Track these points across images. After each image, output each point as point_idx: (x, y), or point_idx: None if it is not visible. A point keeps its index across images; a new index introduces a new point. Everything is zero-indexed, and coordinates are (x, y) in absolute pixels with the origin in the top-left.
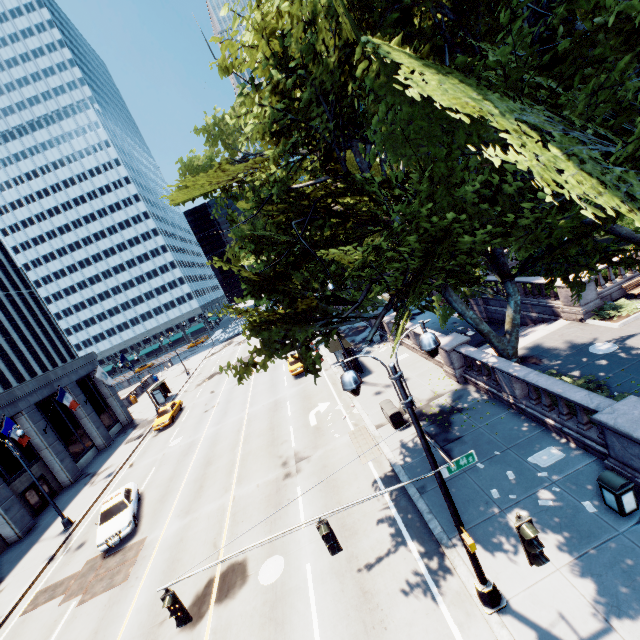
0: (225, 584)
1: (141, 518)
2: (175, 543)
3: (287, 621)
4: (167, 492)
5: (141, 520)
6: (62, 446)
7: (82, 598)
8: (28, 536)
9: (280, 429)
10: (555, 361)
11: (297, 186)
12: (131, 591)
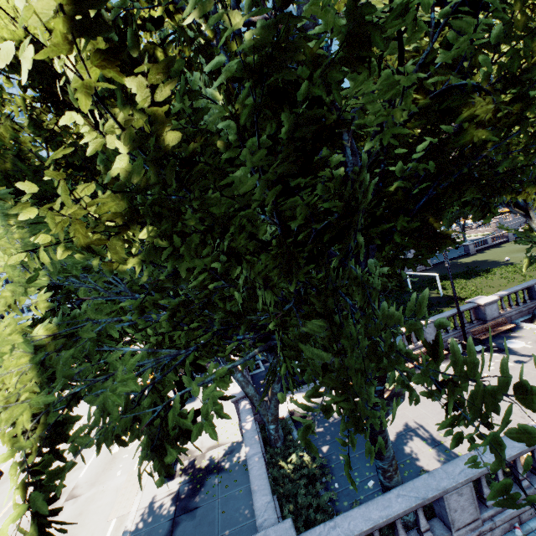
0: None
1: None
2: None
3: None
4: None
5: None
6: None
7: None
8: None
9: (88, 450)
10: (320, 428)
11: None
12: None
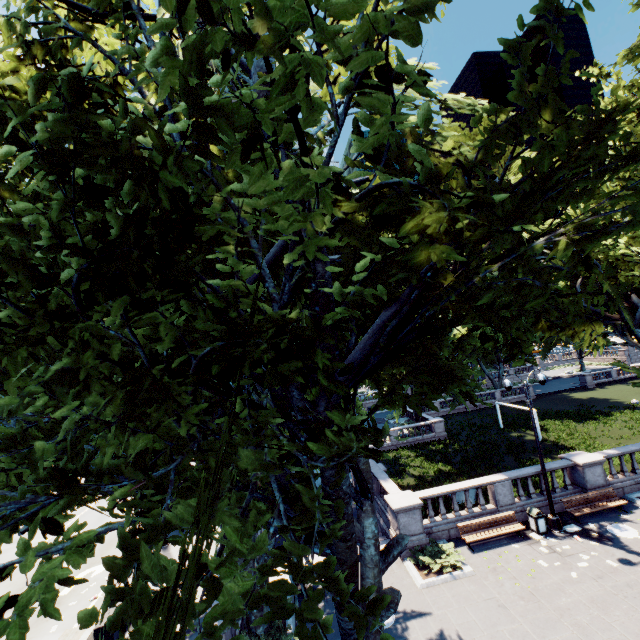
0: None
1: None
2: None
3: None
4: None
5: None
6: None
7: None
8: None
9: None
10: (326, 614)
11: None
12: None
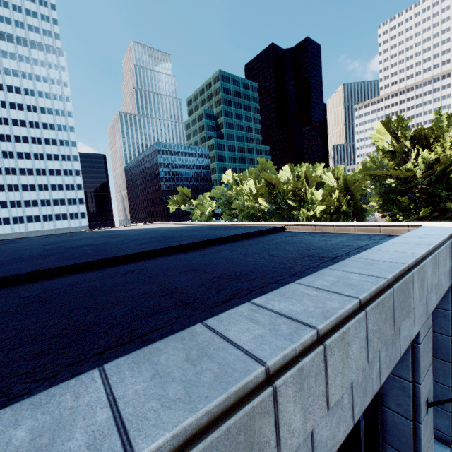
0: None
1: None
2: None
3: None
4: None
5: None
6: None
7: None
8: None
9: None
10: None
11: (421, 186)
12: None
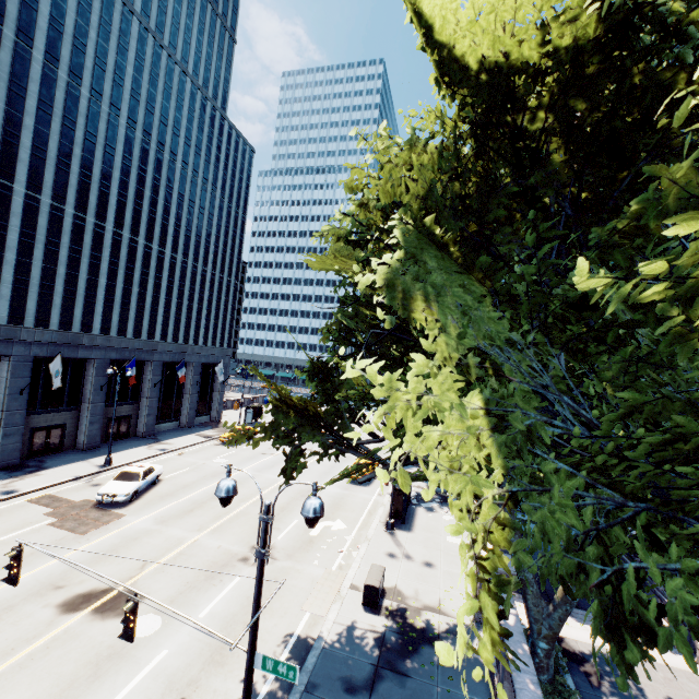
0: (113, 602)
1: (140, 498)
2: (131, 537)
3: (102, 679)
4: (172, 494)
5: (138, 500)
6: (157, 404)
7: (55, 522)
8: (87, 451)
9: (287, 515)
10: None
11: (382, 300)
12: (75, 545)
